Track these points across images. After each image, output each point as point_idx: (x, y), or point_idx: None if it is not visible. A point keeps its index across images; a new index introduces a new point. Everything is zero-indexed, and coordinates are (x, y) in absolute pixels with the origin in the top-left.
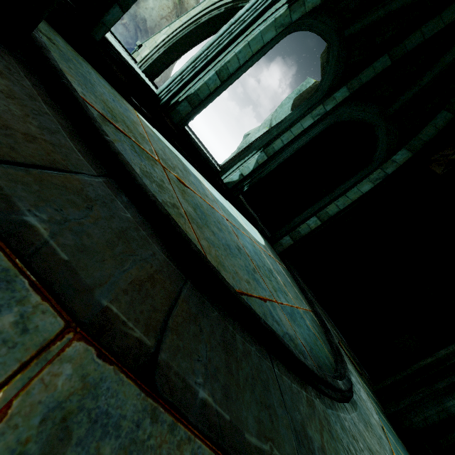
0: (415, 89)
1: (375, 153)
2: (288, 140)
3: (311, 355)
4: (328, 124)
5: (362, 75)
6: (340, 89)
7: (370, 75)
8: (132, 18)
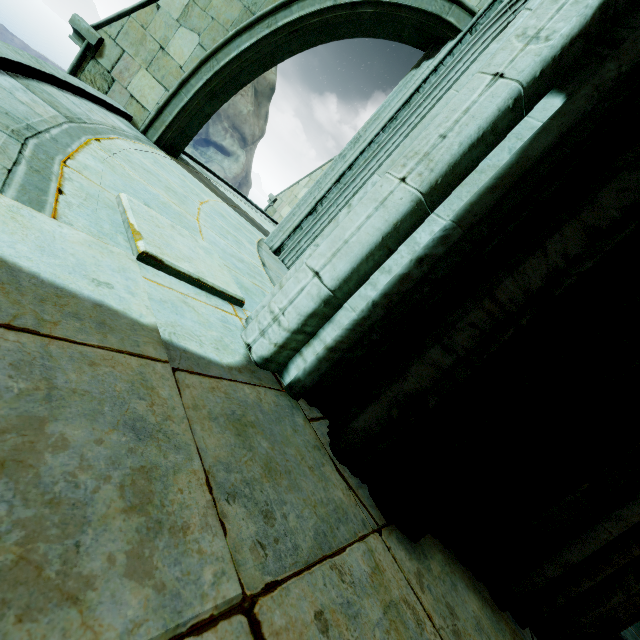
0: None
1: None
2: None
3: (634, 630)
4: None
5: None
6: None
7: None
8: None
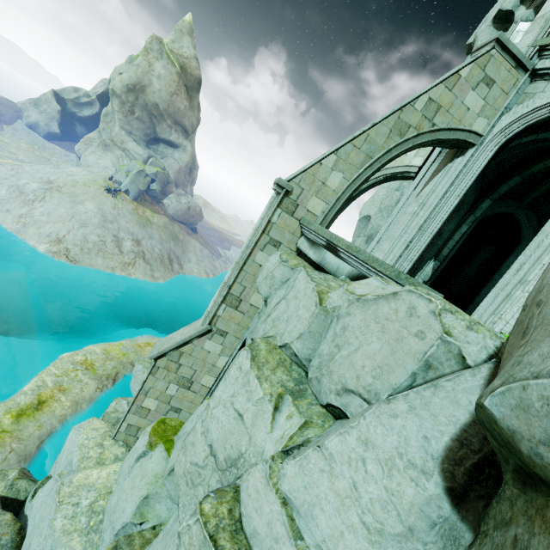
0: (543, 189)
1: (521, 234)
2: (452, 246)
3: None
4: (477, 222)
5: (500, 190)
6: (484, 202)
7: (506, 189)
8: (143, 108)
